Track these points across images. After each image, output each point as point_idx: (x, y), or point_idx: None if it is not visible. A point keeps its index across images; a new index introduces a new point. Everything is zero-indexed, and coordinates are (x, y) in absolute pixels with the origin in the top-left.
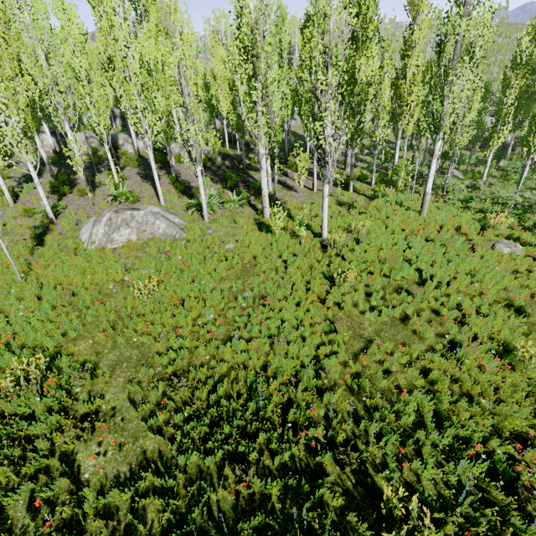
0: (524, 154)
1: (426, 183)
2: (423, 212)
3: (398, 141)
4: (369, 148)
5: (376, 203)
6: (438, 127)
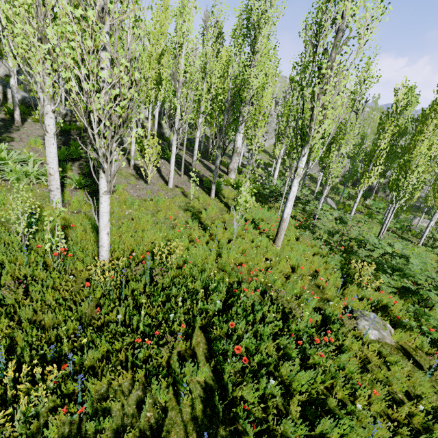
0: (393, 198)
1: (284, 207)
2: (277, 242)
3: (279, 158)
4: (266, 165)
5: (229, 217)
6: (304, 137)
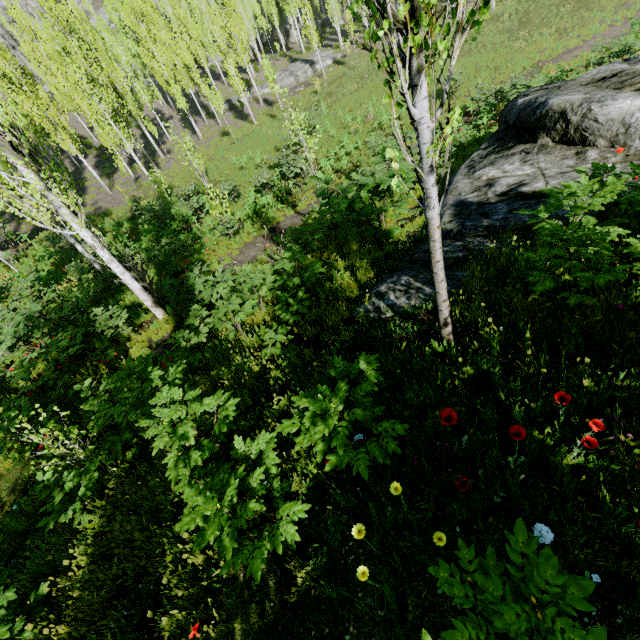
0: None
1: None
2: None
3: None
4: None
5: None
6: None
